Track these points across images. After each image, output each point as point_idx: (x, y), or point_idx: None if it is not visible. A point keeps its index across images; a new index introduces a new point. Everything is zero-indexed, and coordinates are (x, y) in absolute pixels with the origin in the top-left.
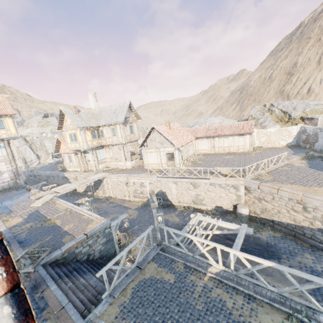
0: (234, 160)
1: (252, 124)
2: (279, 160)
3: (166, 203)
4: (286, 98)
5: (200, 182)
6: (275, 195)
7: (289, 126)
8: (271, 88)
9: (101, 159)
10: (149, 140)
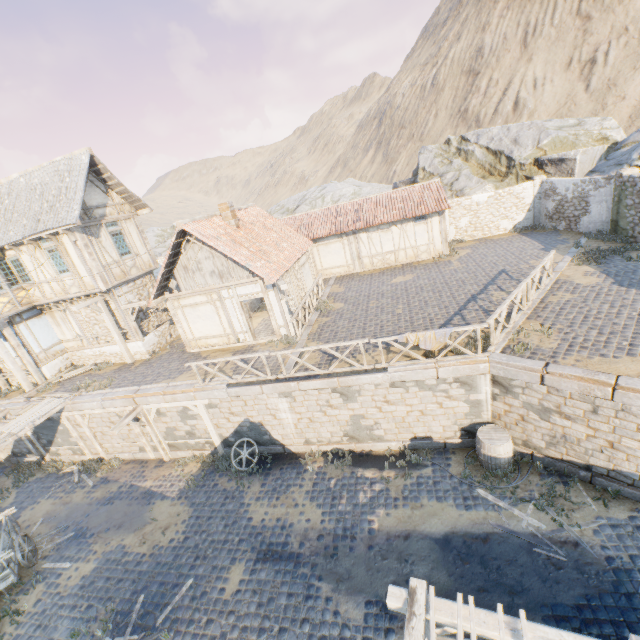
0: (421, 288)
1: (439, 188)
2: (529, 271)
3: (271, 452)
4: (476, 125)
5: (362, 383)
6: (602, 401)
7: (517, 185)
8: (440, 107)
9: (45, 347)
10: (180, 271)
